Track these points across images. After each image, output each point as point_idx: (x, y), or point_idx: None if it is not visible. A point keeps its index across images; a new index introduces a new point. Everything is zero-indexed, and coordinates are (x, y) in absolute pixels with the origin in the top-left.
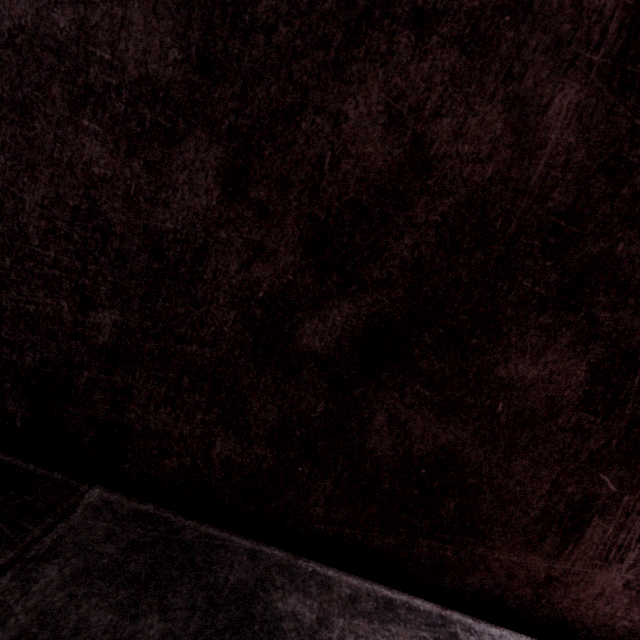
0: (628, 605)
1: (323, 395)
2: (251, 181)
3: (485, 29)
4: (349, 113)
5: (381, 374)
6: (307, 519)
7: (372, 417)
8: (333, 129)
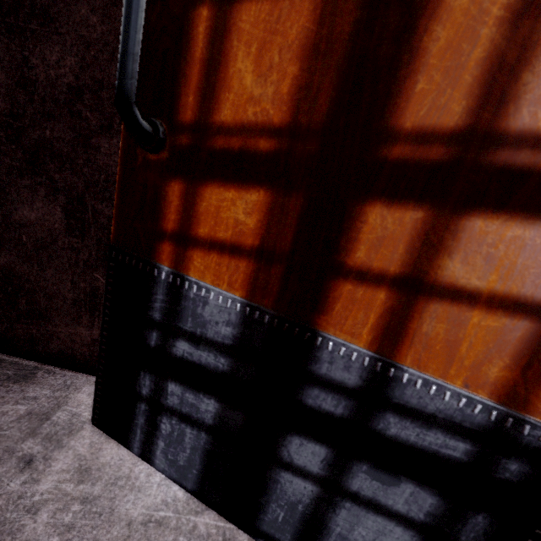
0: None
1: None
2: None
3: None
4: None
5: None
6: None
7: None
8: None
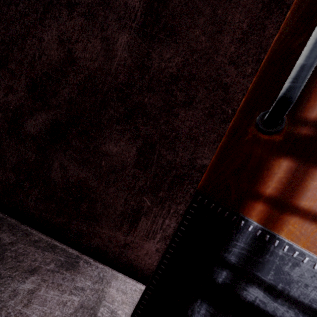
0: (158, 260)
1: (34, 152)
2: (9, 61)
3: (93, 11)
4: (45, 38)
5: (57, 145)
6: (28, 207)
7: (53, 163)
8: (39, 44)
